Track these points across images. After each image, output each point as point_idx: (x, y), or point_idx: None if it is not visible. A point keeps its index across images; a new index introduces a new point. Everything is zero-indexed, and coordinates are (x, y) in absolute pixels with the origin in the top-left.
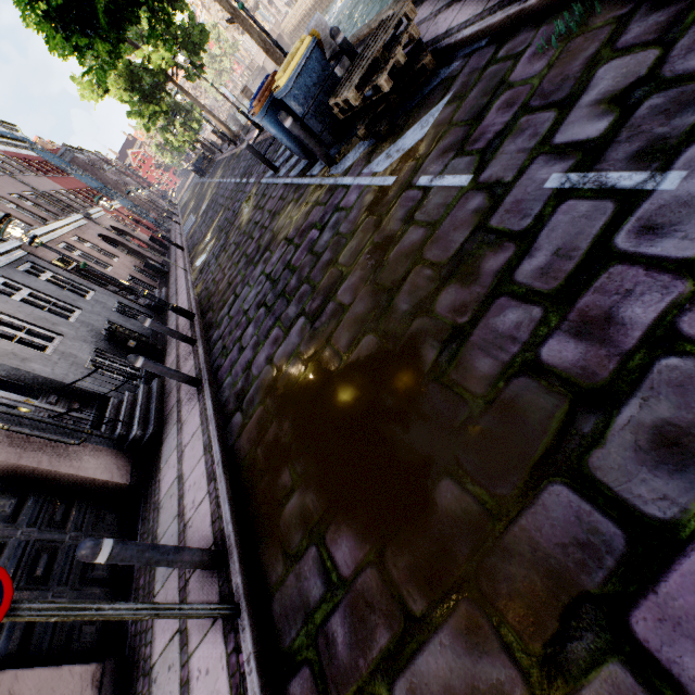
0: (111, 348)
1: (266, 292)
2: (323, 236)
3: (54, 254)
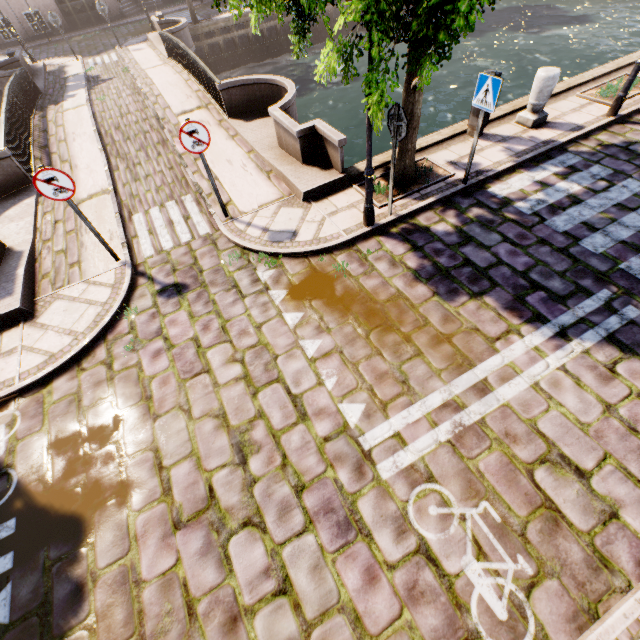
0: None
1: None
2: None
3: None
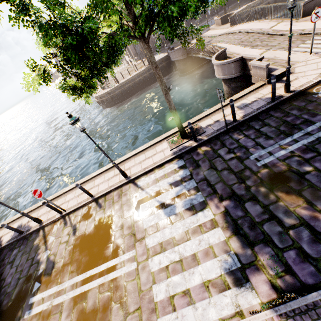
0: None
1: None
2: None
3: None
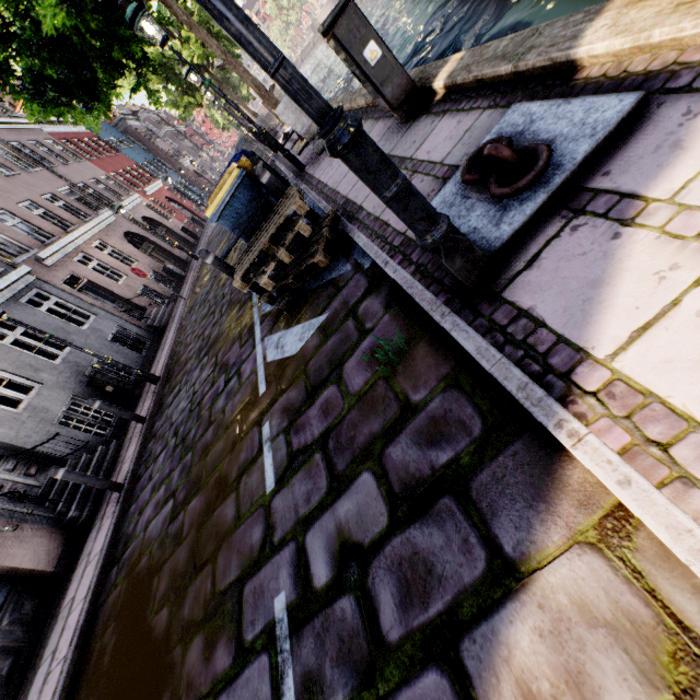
0: (89, 392)
1: (184, 419)
2: (221, 396)
3: (66, 272)
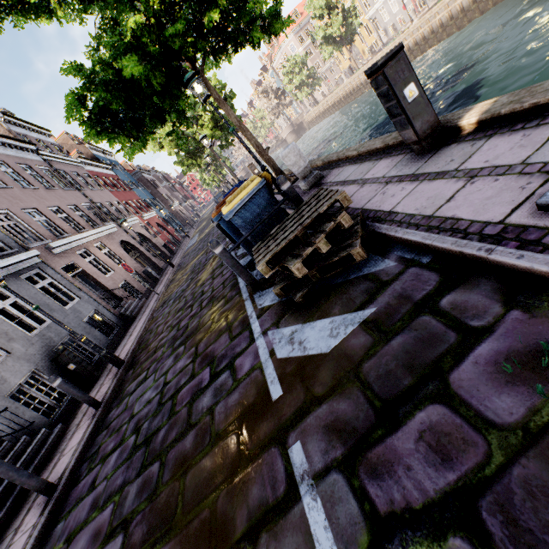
0: (51, 367)
1: (149, 412)
2: (206, 392)
3: (67, 260)
